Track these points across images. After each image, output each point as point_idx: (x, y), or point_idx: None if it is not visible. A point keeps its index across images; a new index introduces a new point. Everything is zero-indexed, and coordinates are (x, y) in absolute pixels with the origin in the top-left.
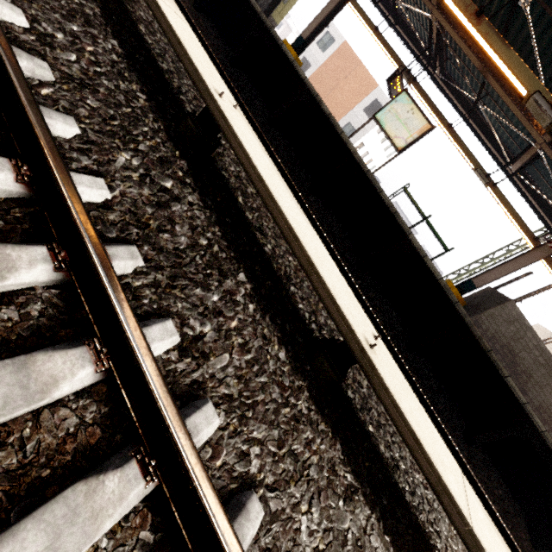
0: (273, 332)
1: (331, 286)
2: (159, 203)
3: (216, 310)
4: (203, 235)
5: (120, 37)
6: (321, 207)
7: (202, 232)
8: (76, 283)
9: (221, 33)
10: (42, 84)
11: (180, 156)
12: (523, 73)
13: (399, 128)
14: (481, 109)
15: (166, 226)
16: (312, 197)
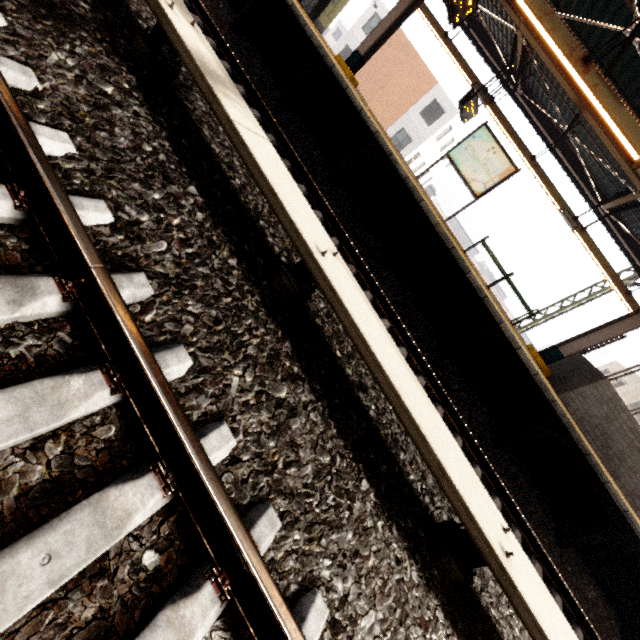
0: (402, 545)
1: (463, 490)
2: (279, 426)
3: (352, 550)
4: (325, 449)
5: (194, 172)
6: (394, 282)
7: (322, 444)
8: (241, 611)
9: (265, 60)
10: (144, 306)
11: (282, 333)
12: (637, 136)
13: (477, 169)
14: (571, 140)
15: (290, 455)
16: (385, 272)
